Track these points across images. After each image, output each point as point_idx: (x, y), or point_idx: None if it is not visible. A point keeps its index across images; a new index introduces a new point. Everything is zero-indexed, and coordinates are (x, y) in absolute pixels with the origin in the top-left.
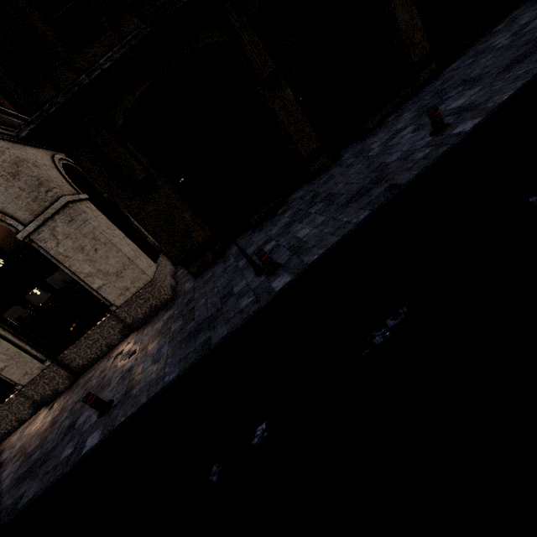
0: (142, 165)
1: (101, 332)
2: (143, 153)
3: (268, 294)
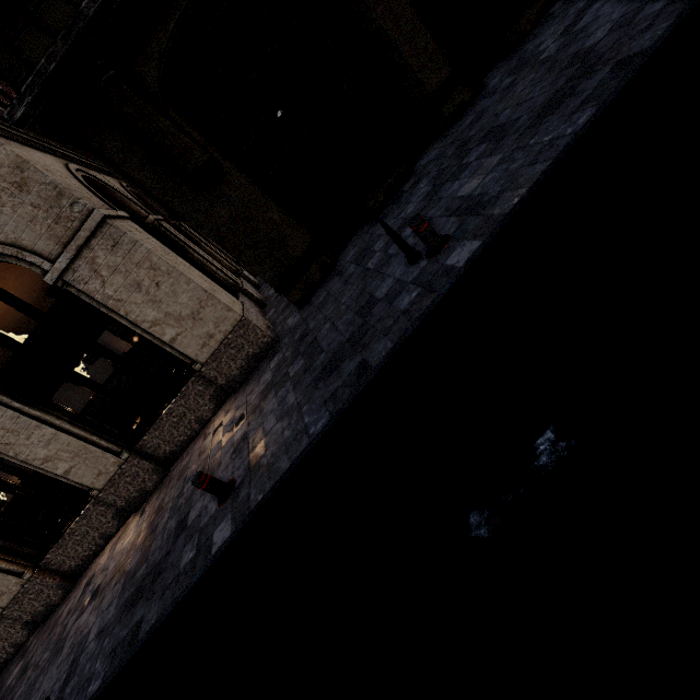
0: (197, 145)
1: (187, 404)
2: (195, 128)
3: (446, 276)
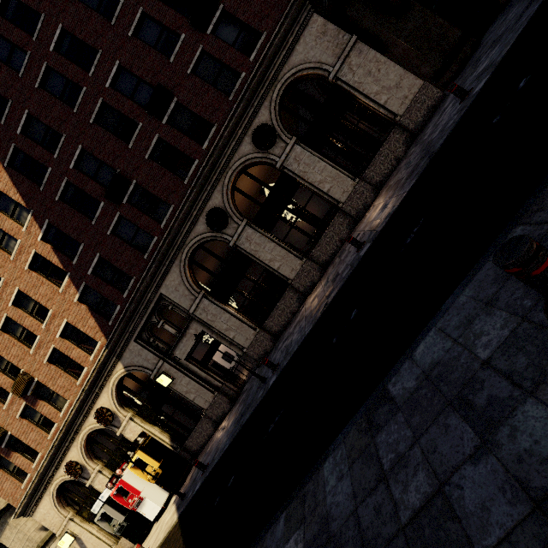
0: None
1: (389, 147)
2: None
3: None
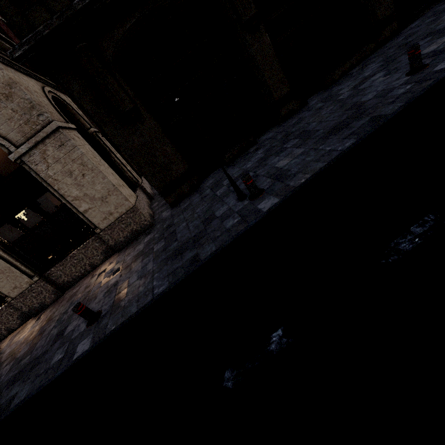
0: (129, 97)
1: (86, 253)
2: (129, 87)
3: (255, 215)
